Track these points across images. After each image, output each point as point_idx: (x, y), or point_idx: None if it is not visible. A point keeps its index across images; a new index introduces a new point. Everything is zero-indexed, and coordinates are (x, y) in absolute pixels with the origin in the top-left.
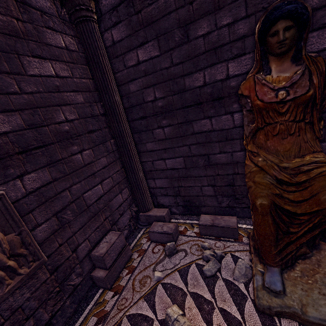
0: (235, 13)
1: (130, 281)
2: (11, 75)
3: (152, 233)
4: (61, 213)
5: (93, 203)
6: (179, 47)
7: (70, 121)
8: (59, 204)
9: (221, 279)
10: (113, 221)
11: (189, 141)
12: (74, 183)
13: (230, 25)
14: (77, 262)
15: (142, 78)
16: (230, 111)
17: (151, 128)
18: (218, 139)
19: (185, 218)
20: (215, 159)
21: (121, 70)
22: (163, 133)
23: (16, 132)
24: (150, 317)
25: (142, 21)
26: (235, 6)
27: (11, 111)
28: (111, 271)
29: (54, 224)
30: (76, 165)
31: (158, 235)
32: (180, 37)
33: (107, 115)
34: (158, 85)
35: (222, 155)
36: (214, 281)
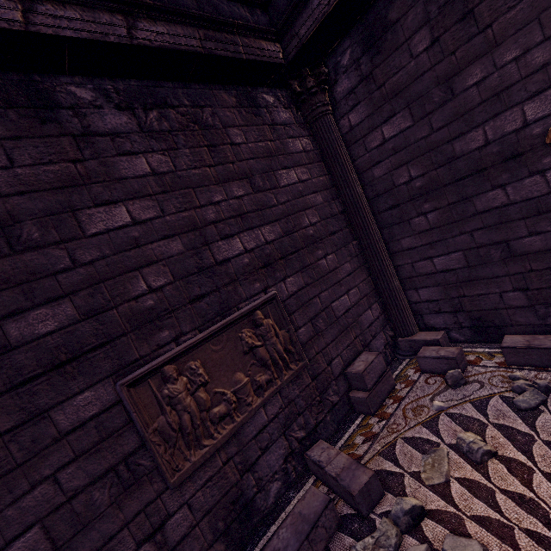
0: (523, 42)
1: (398, 410)
2: (271, 191)
3: (421, 358)
4: (314, 320)
5: (342, 315)
6: (440, 108)
7: (313, 225)
8: (312, 310)
9: (548, 413)
10: (364, 342)
11: (470, 226)
12: (322, 290)
13: (518, 59)
14: (332, 377)
15: (390, 158)
16: (538, 169)
17: (407, 217)
18: (523, 215)
19: (476, 346)
20: (522, 246)
21: (362, 155)
22: (426, 222)
23: (277, 240)
24: (434, 440)
25: (386, 94)
26: (522, 34)
27: (274, 222)
28: (372, 394)
29: (310, 330)
30: (322, 271)
31: (431, 361)
32: (441, 96)
33: (347, 212)
34: (413, 162)
35: (533, 238)
36: (535, 415)
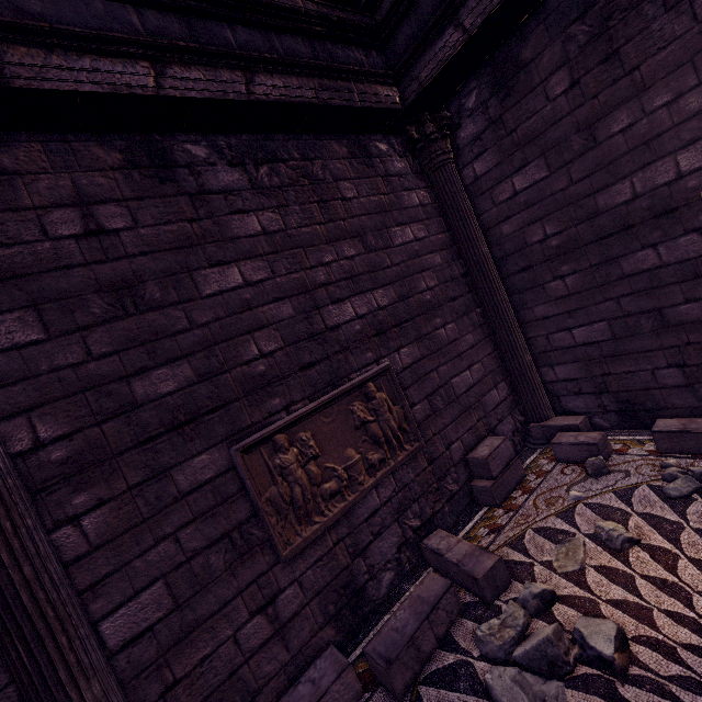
0: (676, 86)
1: (528, 501)
2: (384, 250)
3: (557, 445)
4: (431, 397)
5: (463, 394)
6: (580, 157)
7: (431, 289)
8: (429, 386)
9: (701, 502)
10: (488, 426)
11: (616, 291)
12: (440, 364)
13: (670, 104)
14: (451, 463)
15: (521, 213)
16: (695, 227)
17: (541, 281)
18: (678, 279)
19: (623, 434)
20: (677, 314)
21: (488, 210)
22: (564, 286)
23: (391, 305)
24: (569, 530)
25: (518, 141)
26: (674, 77)
27: (387, 285)
28: (498, 482)
29: (427, 408)
30: (440, 342)
31: (569, 447)
32: (581, 144)
33: (470, 275)
34: (549, 217)
35: (691, 305)
36: (686, 503)
